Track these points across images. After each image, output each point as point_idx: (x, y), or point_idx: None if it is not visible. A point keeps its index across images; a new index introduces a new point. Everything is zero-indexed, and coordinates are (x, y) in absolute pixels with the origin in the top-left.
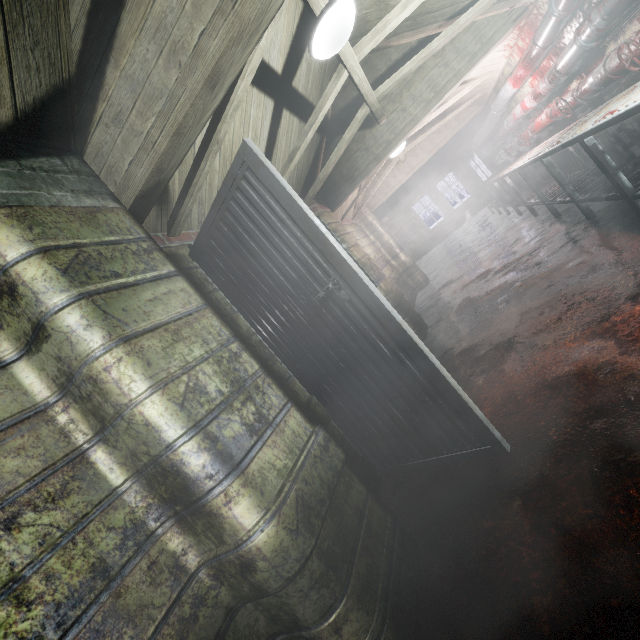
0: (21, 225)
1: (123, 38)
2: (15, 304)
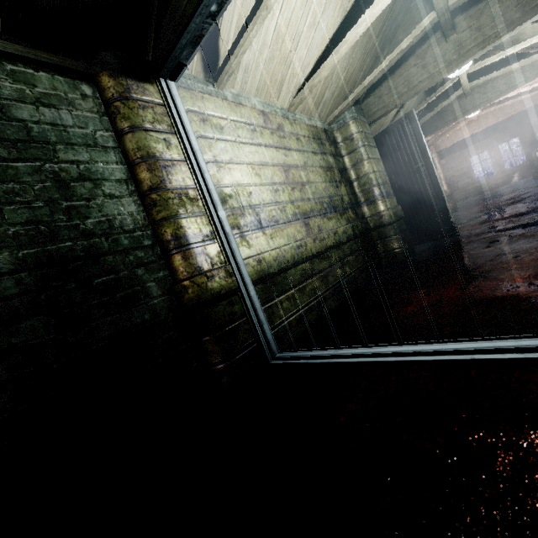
0: (359, 124)
1: (394, 75)
2: (351, 143)
